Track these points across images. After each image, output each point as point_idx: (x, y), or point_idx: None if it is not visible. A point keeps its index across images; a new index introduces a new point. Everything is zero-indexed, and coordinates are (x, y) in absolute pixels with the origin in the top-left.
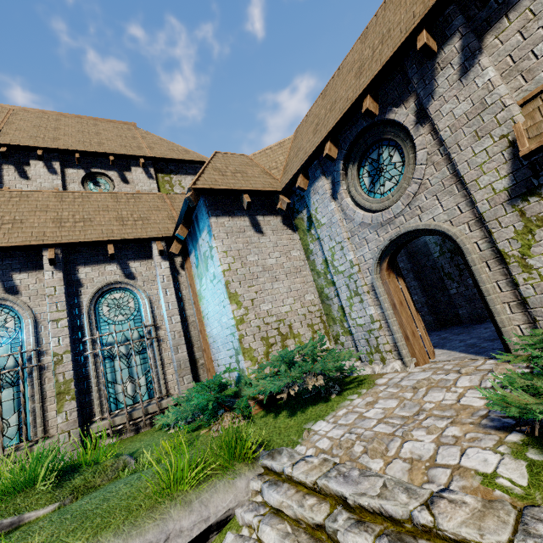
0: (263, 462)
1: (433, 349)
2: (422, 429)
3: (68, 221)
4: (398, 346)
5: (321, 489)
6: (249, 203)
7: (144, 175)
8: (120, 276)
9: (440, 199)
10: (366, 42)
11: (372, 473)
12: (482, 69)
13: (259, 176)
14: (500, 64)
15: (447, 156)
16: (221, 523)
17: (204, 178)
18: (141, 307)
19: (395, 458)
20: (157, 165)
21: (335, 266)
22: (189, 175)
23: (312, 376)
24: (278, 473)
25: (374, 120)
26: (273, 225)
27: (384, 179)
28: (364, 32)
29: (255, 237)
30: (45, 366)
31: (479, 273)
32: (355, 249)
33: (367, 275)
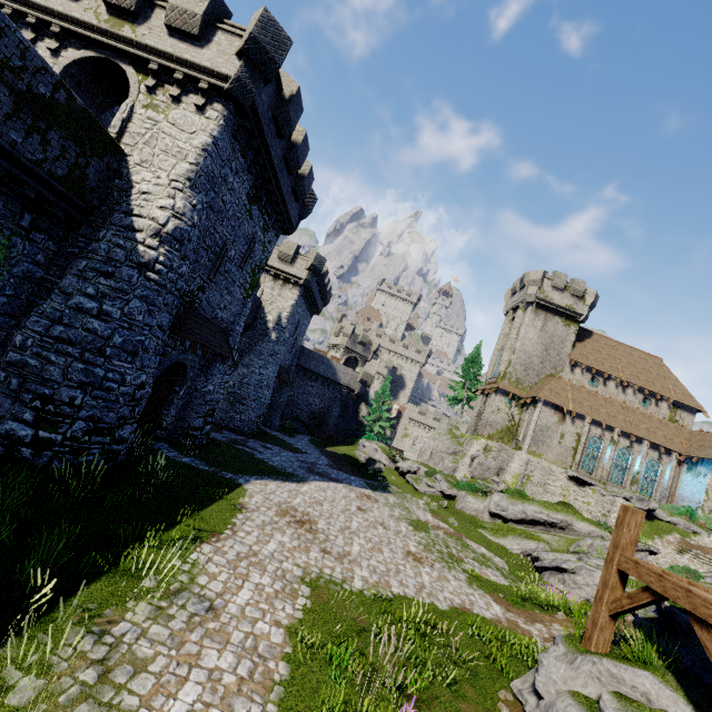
0: (708, 532)
1: None
2: None
3: (649, 430)
4: None
5: None
6: None
7: (666, 406)
8: (657, 457)
9: None
10: None
11: None
12: None
13: None
14: None
15: None
16: (697, 533)
17: None
18: (658, 470)
19: None
20: (673, 401)
21: None
22: (686, 412)
23: None
24: None
25: None
26: None
27: None
28: None
29: None
30: (630, 471)
31: None
32: None
33: None
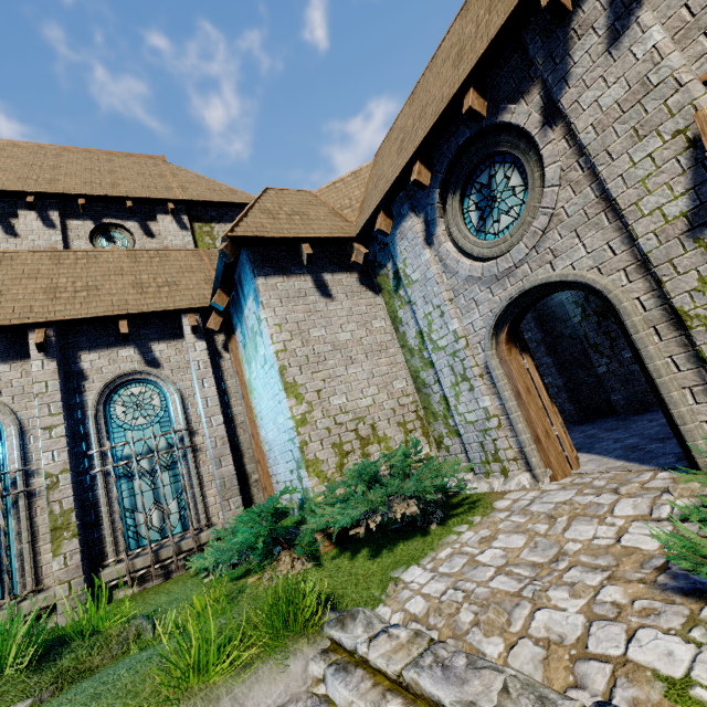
0: (329, 633)
1: (576, 454)
2: (564, 588)
3: (65, 290)
4: (525, 452)
5: (408, 685)
6: (310, 255)
7: (175, 225)
8: (140, 363)
9: (582, 236)
10: (468, 16)
11: (487, 664)
12: (642, 31)
13: (325, 218)
14: (670, 20)
15: (591, 171)
16: None
17: (246, 223)
18: (169, 405)
19: (523, 638)
20: (192, 210)
21: (433, 340)
22: None
23: (402, 500)
24: (349, 651)
25: (481, 125)
26: (347, 285)
27: (499, 212)
28: (465, 4)
29: (321, 304)
30: (36, 491)
31: (644, 344)
32: (460, 314)
33: (479, 351)
